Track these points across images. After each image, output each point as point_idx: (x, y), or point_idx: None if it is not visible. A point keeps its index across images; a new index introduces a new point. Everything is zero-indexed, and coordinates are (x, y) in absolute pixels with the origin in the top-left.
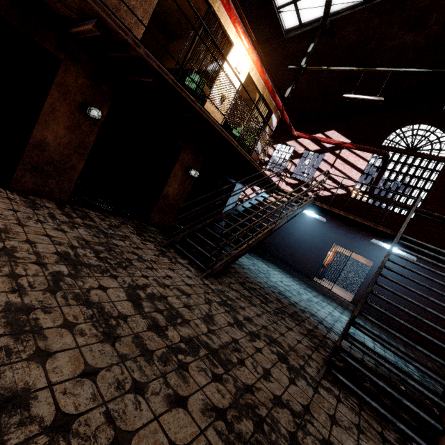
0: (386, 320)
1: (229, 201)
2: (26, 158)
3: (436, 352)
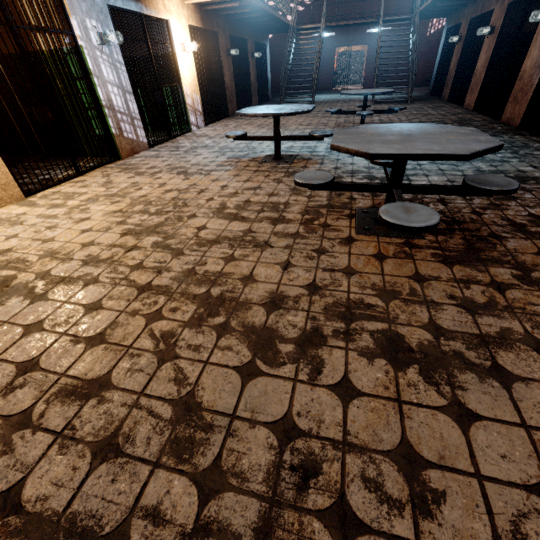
0: (387, 84)
1: (267, 63)
2: (227, 97)
3: (417, 85)
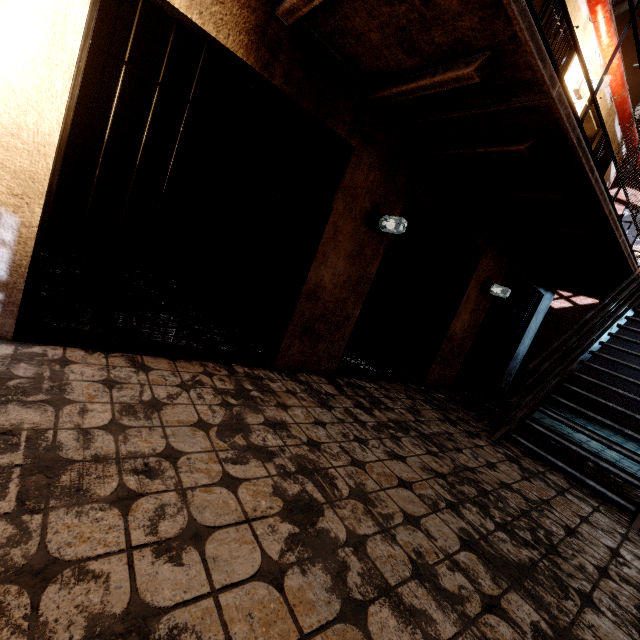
0: None
1: (529, 326)
2: (296, 317)
3: None
